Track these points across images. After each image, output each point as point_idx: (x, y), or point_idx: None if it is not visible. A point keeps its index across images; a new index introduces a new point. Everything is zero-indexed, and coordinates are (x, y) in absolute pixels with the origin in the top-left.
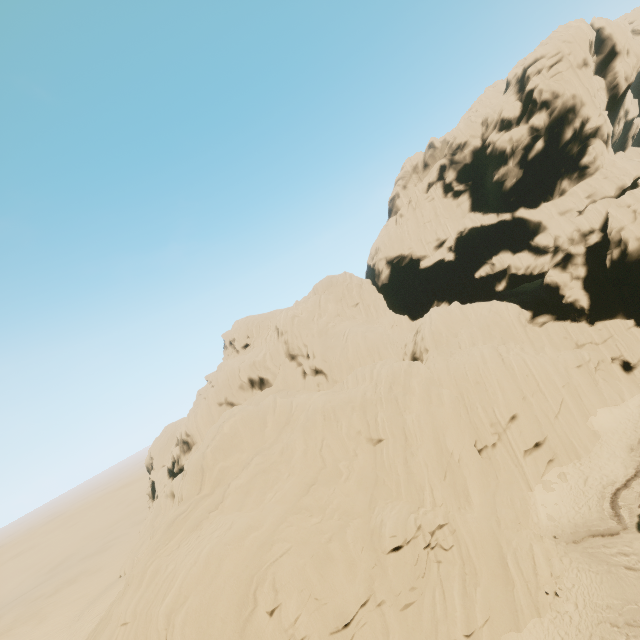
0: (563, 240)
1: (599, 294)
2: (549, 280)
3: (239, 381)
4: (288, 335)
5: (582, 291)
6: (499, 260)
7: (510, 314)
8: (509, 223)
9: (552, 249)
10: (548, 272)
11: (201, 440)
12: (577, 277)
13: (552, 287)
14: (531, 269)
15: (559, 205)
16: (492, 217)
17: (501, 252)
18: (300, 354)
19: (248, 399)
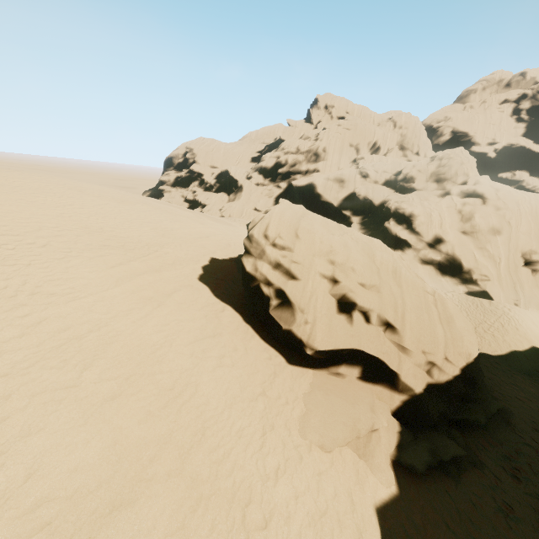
0: None
1: None
2: None
3: (372, 138)
4: (408, 131)
5: None
6: (520, 174)
7: None
8: None
9: None
10: None
11: (331, 160)
12: None
13: None
14: (536, 188)
15: None
16: None
17: (524, 171)
18: (410, 149)
19: (375, 155)
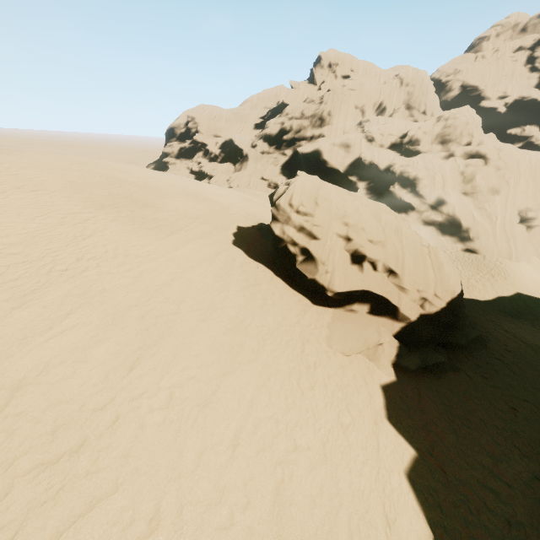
0: None
1: None
2: None
3: (378, 99)
4: (415, 89)
5: None
6: (530, 129)
7: None
8: None
9: None
10: None
11: (336, 124)
12: None
13: None
14: None
15: None
16: None
17: (534, 125)
18: (417, 108)
19: (381, 116)
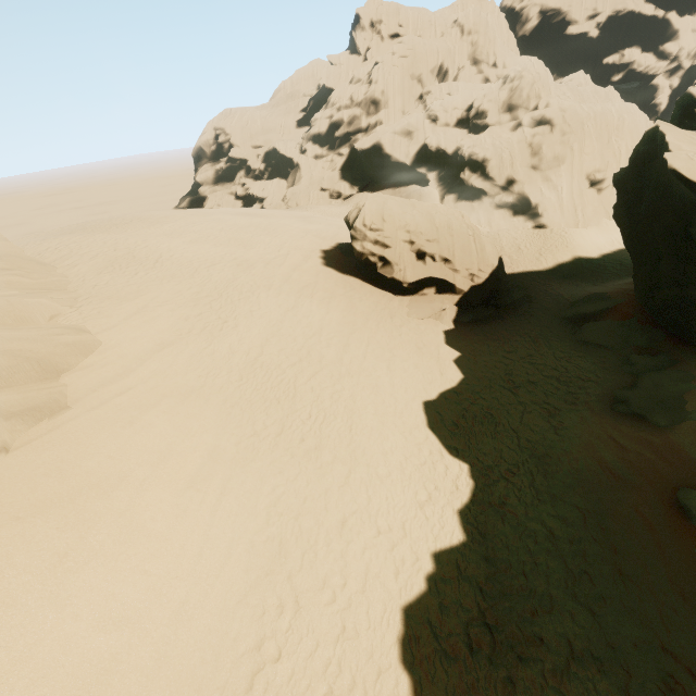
0: (684, 53)
1: (672, 104)
2: (656, 82)
3: (436, 62)
4: (480, 36)
5: (668, 98)
6: (630, 53)
7: (619, 100)
8: (657, 22)
9: (673, 58)
10: (659, 75)
11: (393, 106)
12: (671, 87)
13: (653, 89)
14: (649, 69)
15: (695, 23)
16: (652, 8)
17: (634, 47)
18: (486, 61)
19: (444, 83)
